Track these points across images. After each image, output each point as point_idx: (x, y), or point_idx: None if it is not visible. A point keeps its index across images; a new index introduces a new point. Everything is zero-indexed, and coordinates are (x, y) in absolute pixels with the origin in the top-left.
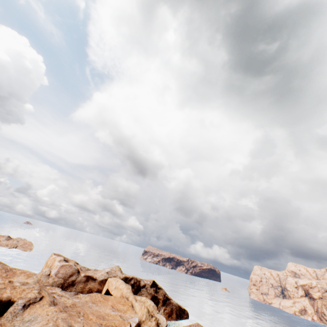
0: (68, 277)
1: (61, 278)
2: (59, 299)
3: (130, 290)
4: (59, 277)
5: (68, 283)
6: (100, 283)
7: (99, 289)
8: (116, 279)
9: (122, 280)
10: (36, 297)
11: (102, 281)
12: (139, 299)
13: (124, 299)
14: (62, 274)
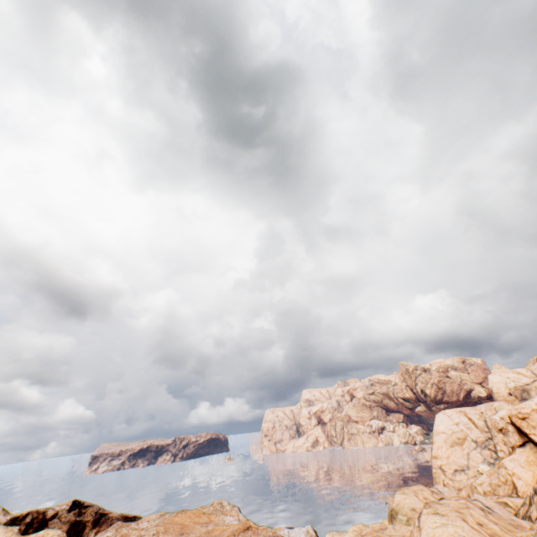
0: None
1: None
2: None
3: (12, 532)
4: None
5: None
6: None
7: None
8: None
9: None
10: None
11: None
12: (34, 536)
13: None
14: None
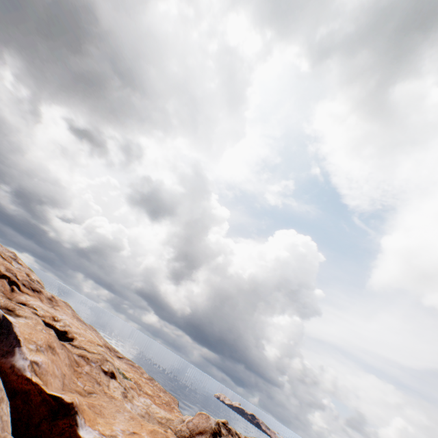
0: (196, 432)
1: (188, 429)
2: (110, 382)
3: None
4: (188, 427)
5: None
6: None
7: None
8: None
9: None
10: (84, 347)
11: None
12: None
13: None
14: (193, 423)
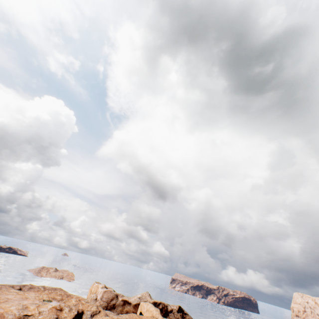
0: (110, 300)
1: (105, 302)
2: (109, 315)
3: (158, 312)
4: (103, 301)
5: (110, 306)
6: (134, 306)
7: (134, 312)
8: (146, 303)
9: (151, 304)
10: (96, 310)
11: (136, 305)
12: None
13: (154, 318)
14: (105, 298)
